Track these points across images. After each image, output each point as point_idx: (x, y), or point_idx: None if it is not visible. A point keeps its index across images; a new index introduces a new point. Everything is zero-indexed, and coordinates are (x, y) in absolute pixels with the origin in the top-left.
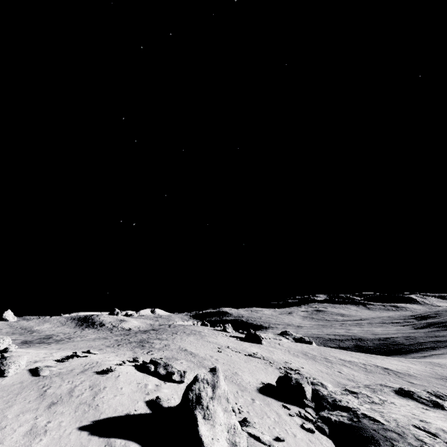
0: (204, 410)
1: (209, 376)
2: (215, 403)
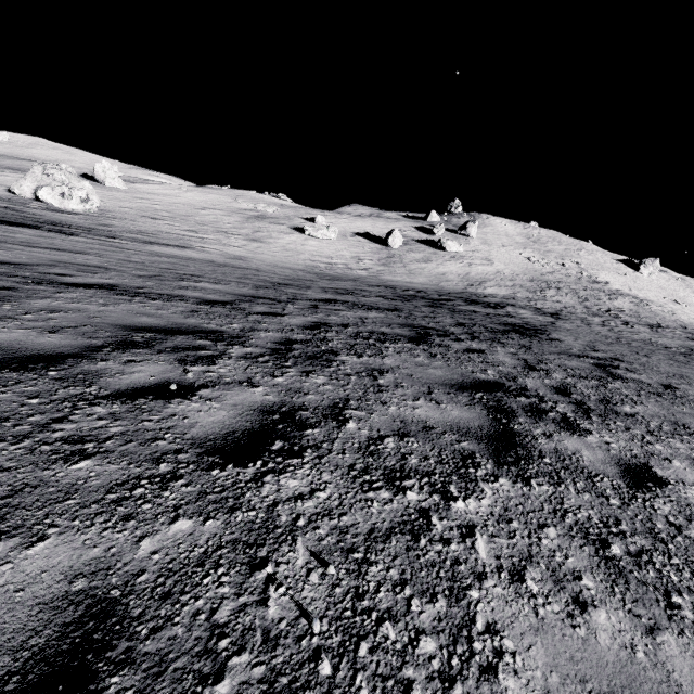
0: (645, 265)
1: (652, 259)
2: (650, 266)
